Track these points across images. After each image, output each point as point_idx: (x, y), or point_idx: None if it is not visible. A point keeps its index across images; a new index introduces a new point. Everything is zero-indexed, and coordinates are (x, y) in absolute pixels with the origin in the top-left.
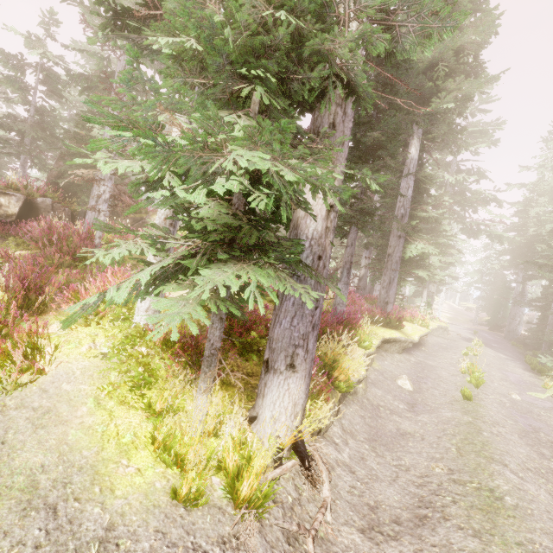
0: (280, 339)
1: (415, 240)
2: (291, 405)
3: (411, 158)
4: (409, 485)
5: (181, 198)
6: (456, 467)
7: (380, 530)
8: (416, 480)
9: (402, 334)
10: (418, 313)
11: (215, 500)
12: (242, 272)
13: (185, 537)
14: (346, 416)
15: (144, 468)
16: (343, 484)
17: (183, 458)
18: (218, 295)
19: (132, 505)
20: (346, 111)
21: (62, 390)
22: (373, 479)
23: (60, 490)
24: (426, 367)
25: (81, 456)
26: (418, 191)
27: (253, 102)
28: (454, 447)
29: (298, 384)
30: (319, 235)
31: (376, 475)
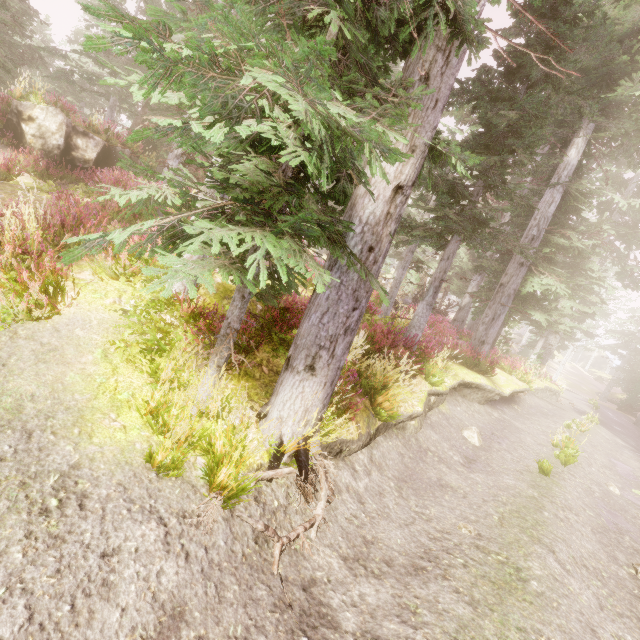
0: (305, 335)
1: (542, 273)
2: (302, 410)
3: (567, 163)
4: (421, 534)
5: (215, 143)
6: (488, 535)
7: (365, 564)
8: (432, 533)
9: (489, 382)
10: (521, 364)
11: (192, 478)
12: (249, 235)
13: (145, 499)
14: (380, 447)
15: (131, 427)
16: (344, 510)
17: (170, 428)
18: (240, 267)
19: (105, 455)
20: (450, 59)
21: (74, 334)
22: (383, 516)
23: (41, 420)
24: (509, 427)
25: (72, 398)
26: (566, 210)
27: (329, 33)
28: (497, 515)
29: (314, 389)
30: (376, 221)
31: (388, 514)
